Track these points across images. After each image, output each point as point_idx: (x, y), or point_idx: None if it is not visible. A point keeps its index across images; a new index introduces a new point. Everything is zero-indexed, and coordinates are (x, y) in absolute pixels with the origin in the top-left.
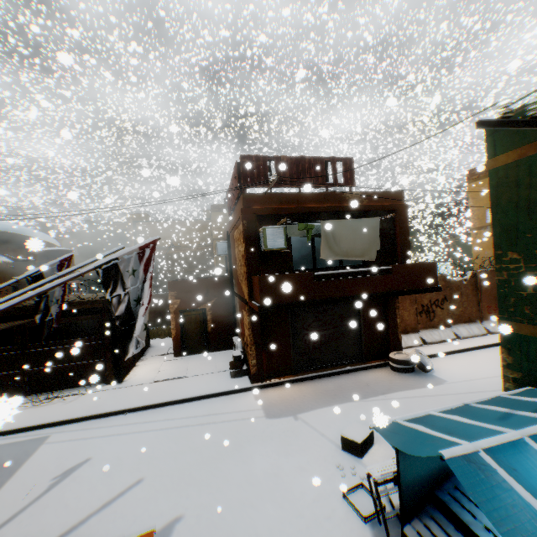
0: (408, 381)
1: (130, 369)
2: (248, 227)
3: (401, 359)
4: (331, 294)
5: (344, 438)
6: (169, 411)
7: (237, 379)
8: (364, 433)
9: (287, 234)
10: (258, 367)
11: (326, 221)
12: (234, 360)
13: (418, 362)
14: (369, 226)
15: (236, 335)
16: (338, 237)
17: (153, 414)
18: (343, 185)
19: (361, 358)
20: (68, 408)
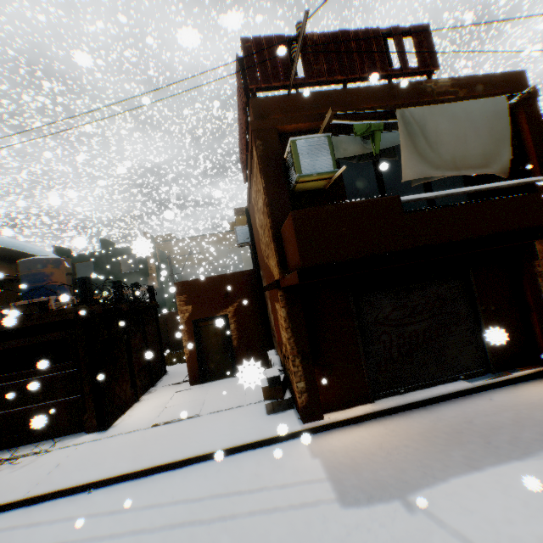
0: None
1: (127, 407)
2: (266, 151)
3: None
4: (441, 237)
5: None
6: (158, 485)
7: (276, 416)
8: None
9: None
10: (309, 395)
11: (406, 110)
12: (269, 384)
13: None
14: (488, 113)
15: (272, 348)
16: (433, 137)
17: (131, 493)
18: (418, 69)
19: (484, 367)
20: (10, 480)
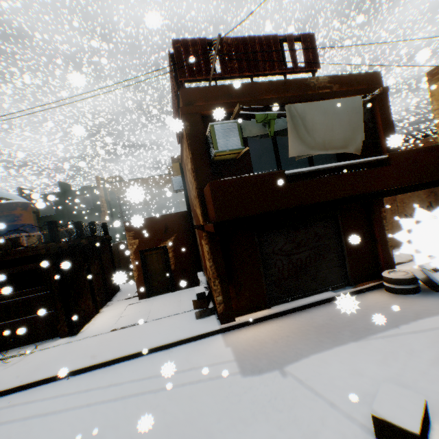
0: (419, 305)
1: (91, 317)
2: (192, 130)
3: (401, 278)
4: (312, 199)
5: (379, 420)
6: (119, 371)
7: (202, 320)
8: (414, 409)
9: (242, 136)
10: (225, 305)
11: (292, 105)
12: (197, 298)
13: (425, 280)
14: (349, 108)
15: (201, 270)
16: (310, 125)
17: (100, 377)
18: (305, 68)
19: (346, 282)
20: (5, 374)
